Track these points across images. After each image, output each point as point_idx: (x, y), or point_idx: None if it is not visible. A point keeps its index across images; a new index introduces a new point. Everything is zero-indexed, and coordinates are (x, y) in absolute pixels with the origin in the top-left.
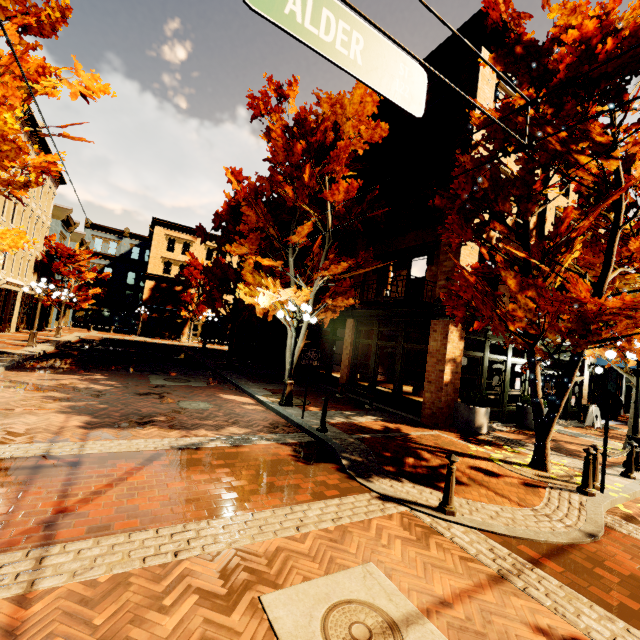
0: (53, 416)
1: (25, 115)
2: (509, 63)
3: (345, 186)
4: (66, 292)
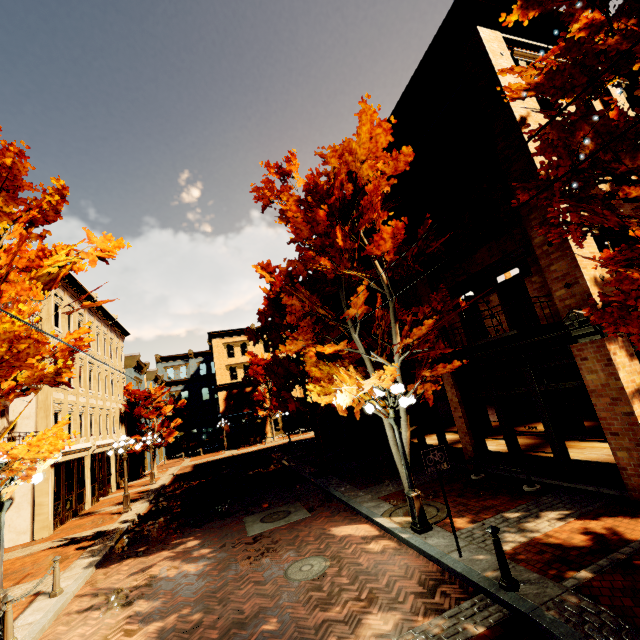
0: None
1: (80, 293)
2: None
3: (390, 231)
4: (150, 435)
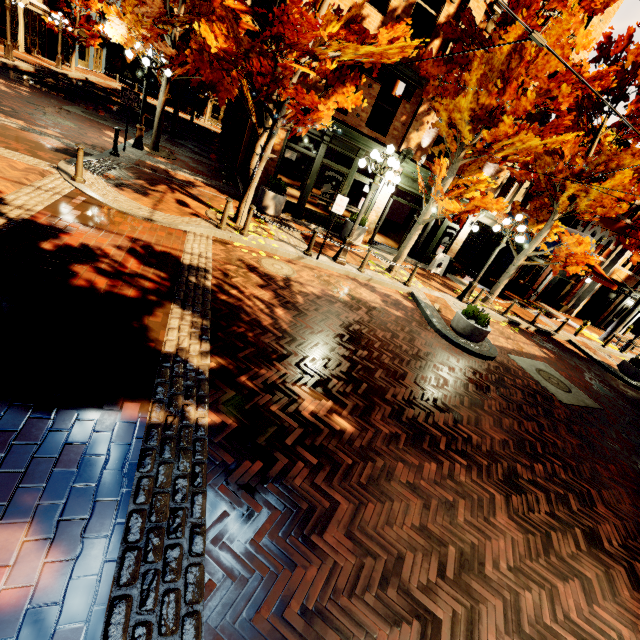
0: None
1: None
2: None
3: None
4: (61, 17)
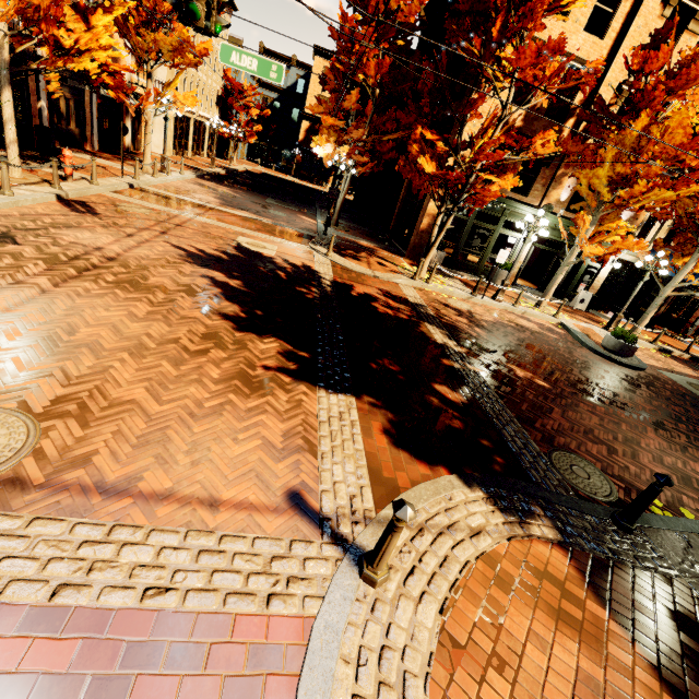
0: (210, 198)
1: None
2: None
3: (374, 64)
4: (236, 127)
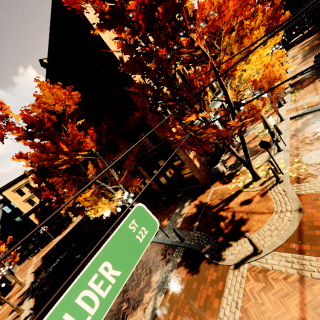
0: None
1: None
2: (109, 27)
3: (89, 140)
4: (2, 269)
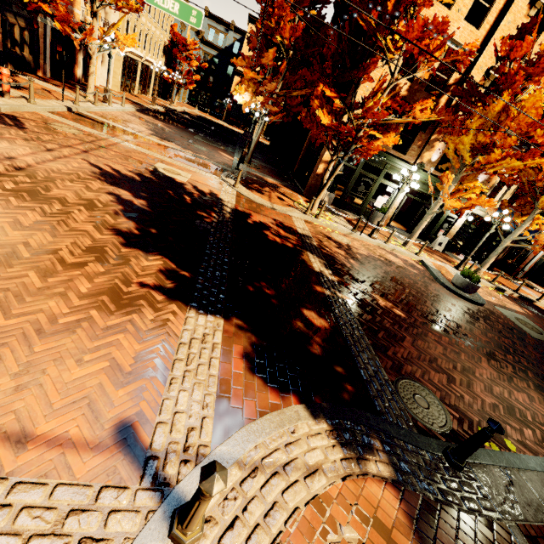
0: (143, 128)
1: None
2: None
3: (289, 28)
4: (177, 74)
